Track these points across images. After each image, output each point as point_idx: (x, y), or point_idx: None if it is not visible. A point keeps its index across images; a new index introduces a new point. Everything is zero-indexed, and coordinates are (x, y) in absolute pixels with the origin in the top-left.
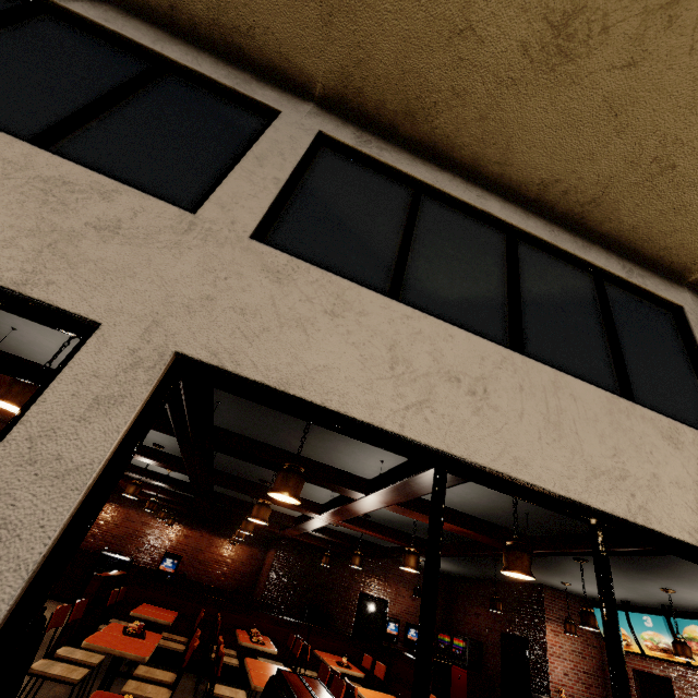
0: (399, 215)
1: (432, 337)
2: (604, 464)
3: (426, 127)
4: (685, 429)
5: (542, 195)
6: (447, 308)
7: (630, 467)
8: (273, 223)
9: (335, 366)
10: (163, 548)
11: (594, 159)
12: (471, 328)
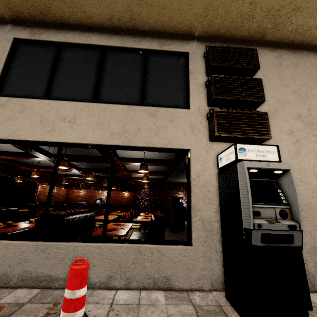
0: (52, 62)
1: (57, 108)
2: (118, 130)
3: (51, 15)
4: (161, 109)
5: (113, 24)
6: (69, 94)
7: (129, 129)
8: (1, 86)
9: (22, 128)
10: (103, 198)
11: (115, 1)
12: (78, 99)
